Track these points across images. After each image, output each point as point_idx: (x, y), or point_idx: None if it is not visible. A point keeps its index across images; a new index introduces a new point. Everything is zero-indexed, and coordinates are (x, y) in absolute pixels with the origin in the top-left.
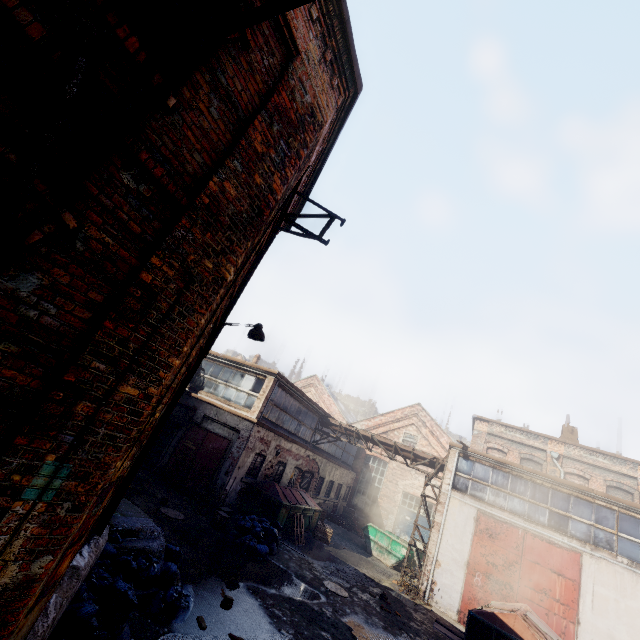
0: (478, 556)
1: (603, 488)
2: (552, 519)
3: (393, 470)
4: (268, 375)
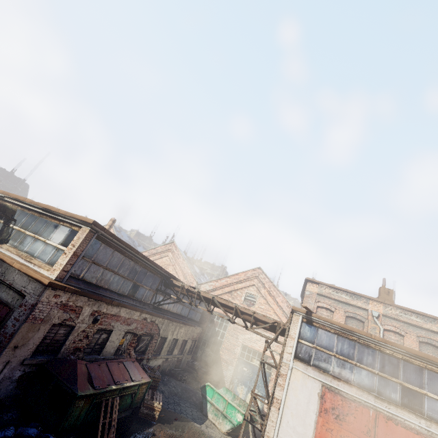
0: None
1: (416, 344)
2: (405, 396)
3: (234, 325)
4: (83, 225)
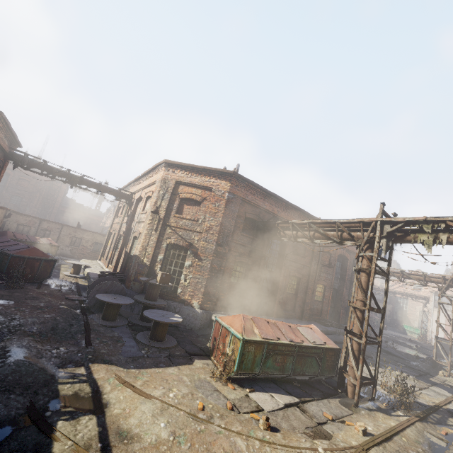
0: (448, 328)
1: None
2: None
3: (411, 302)
4: None
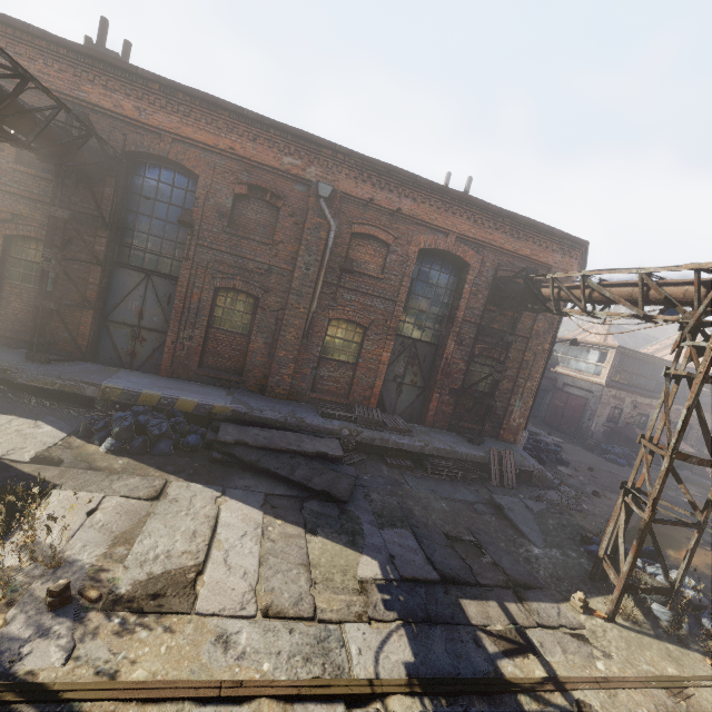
0: None
1: None
2: None
3: None
4: (609, 349)
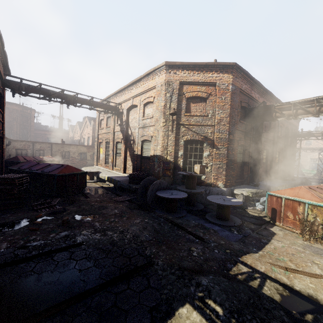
0: None
1: None
2: None
3: (304, 153)
4: None
